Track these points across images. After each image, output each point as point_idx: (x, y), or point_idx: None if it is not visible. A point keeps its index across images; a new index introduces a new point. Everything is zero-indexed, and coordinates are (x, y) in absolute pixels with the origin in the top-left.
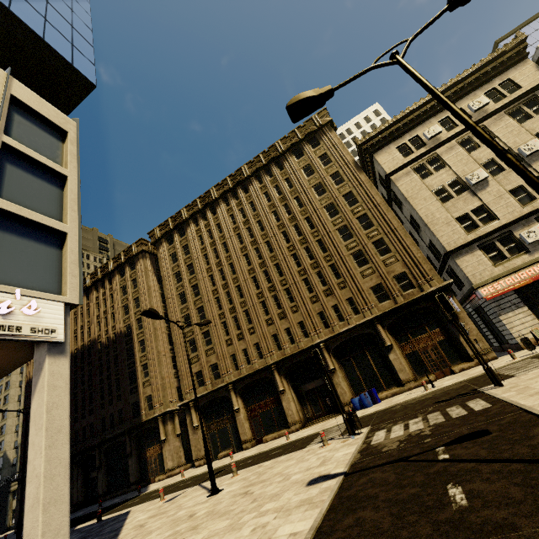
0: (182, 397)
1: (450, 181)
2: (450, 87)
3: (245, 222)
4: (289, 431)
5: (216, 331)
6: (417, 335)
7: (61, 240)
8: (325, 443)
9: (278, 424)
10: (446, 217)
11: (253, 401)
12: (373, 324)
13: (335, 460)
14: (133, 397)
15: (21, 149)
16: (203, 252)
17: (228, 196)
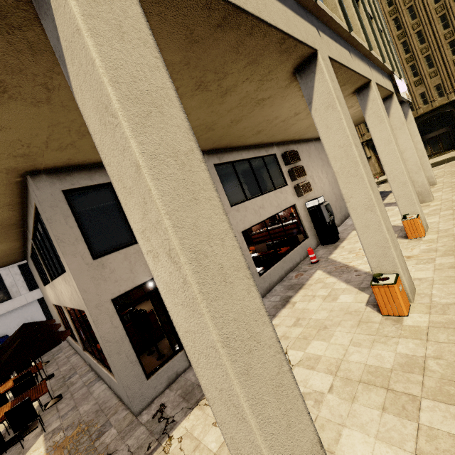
0: None
1: None
2: None
3: None
4: None
5: None
6: None
7: None
8: None
9: None
10: None
11: None
12: None
13: None
14: None
15: None
16: None
17: None
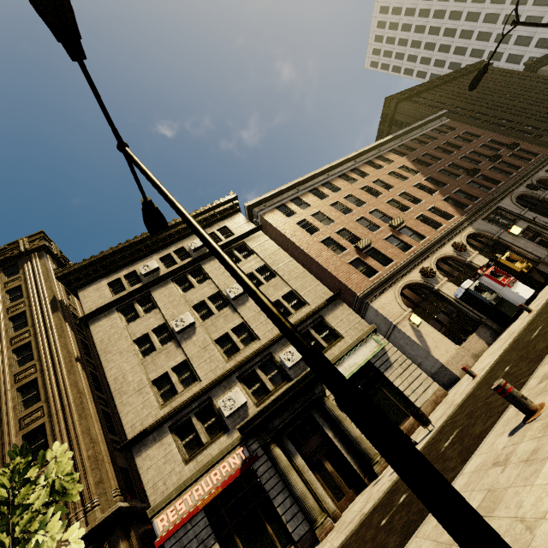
0: None
1: (159, 327)
2: (173, 225)
3: None
4: None
5: None
6: None
7: None
8: None
9: None
10: (141, 380)
11: None
12: None
13: None
14: None
15: None
16: None
17: None
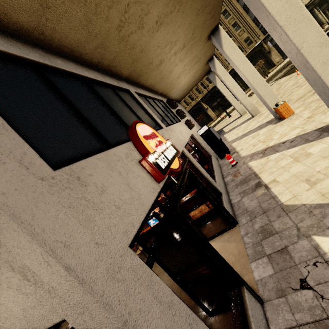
0: None
1: None
2: None
3: None
4: (213, 121)
5: None
6: (255, 64)
7: None
8: (252, 95)
9: (207, 122)
10: None
11: (194, 119)
12: None
13: None
14: None
15: None
16: None
17: None
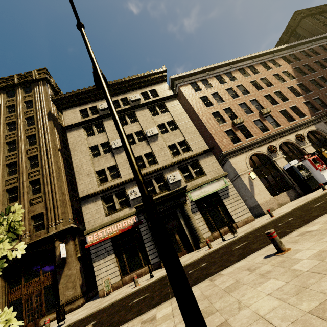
0: None
1: (104, 143)
2: (122, 82)
3: None
4: None
5: None
6: (30, 279)
7: None
8: None
9: None
10: (90, 169)
11: None
12: None
13: None
14: None
15: None
16: None
17: None
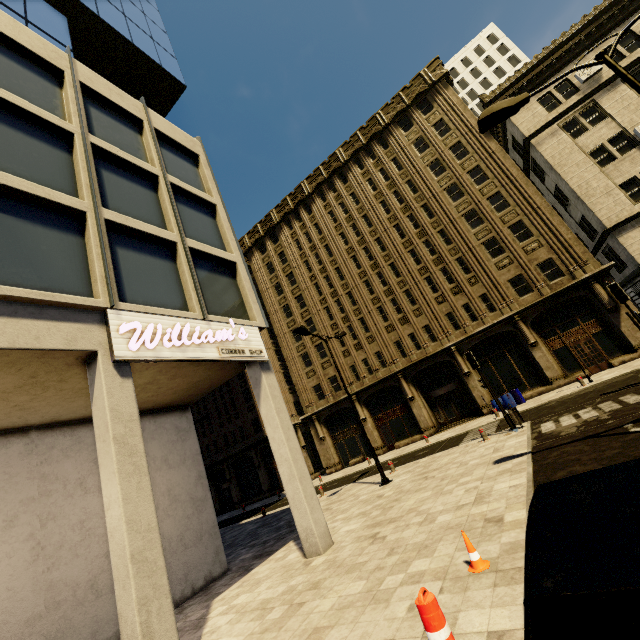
0: (299, 412)
1: (613, 137)
2: (615, 1)
3: (348, 219)
4: (422, 436)
5: (330, 343)
6: (566, 329)
7: (232, 270)
8: (485, 438)
9: (409, 431)
10: (606, 185)
11: (380, 410)
12: (513, 321)
13: (510, 447)
14: (251, 415)
15: (182, 186)
16: (302, 258)
17: (324, 189)
